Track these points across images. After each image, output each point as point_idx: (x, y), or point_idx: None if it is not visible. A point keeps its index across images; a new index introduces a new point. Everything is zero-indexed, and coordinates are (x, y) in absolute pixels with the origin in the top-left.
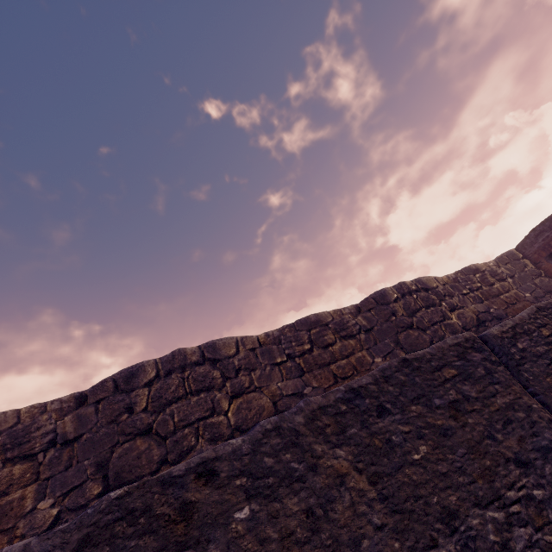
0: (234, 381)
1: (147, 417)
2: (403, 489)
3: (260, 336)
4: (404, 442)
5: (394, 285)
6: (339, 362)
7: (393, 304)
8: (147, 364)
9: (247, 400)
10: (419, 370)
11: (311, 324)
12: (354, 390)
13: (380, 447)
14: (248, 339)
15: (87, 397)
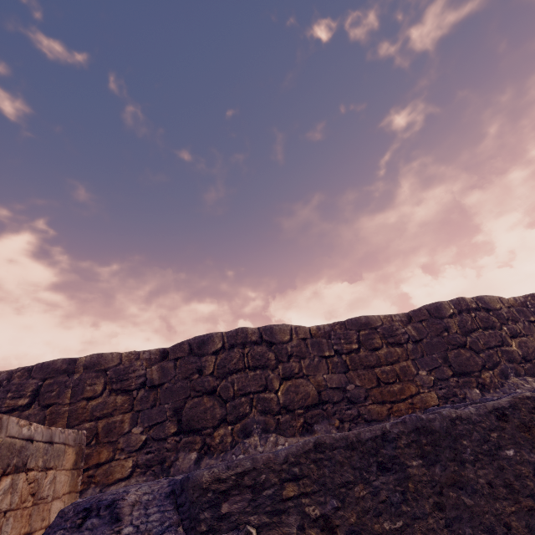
0: (508, 327)
1: (461, 337)
2: None
3: (510, 299)
4: None
5: None
6: None
7: None
8: (444, 303)
9: (523, 341)
10: None
11: None
12: None
13: None
14: (503, 299)
15: (412, 317)
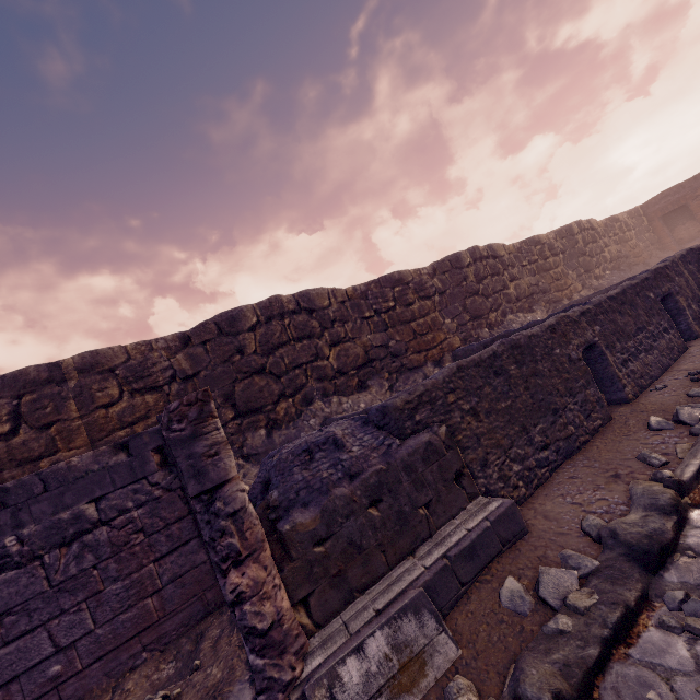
0: (509, 272)
1: (476, 285)
2: (698, 283)
3: (510, 246)
4: (695, 272)
5: (575, 222)
6: (554, 270)
7: (577, 236)
8: (463, 253)
9: (517, 284)
10: (694, 253)
11: (536, 243)
12: (683, 255)
13: (692, 272)
14: (506, 246)
15: (437, 269)
